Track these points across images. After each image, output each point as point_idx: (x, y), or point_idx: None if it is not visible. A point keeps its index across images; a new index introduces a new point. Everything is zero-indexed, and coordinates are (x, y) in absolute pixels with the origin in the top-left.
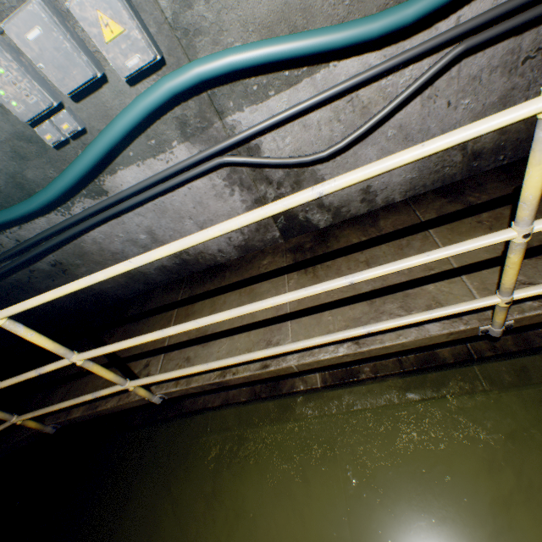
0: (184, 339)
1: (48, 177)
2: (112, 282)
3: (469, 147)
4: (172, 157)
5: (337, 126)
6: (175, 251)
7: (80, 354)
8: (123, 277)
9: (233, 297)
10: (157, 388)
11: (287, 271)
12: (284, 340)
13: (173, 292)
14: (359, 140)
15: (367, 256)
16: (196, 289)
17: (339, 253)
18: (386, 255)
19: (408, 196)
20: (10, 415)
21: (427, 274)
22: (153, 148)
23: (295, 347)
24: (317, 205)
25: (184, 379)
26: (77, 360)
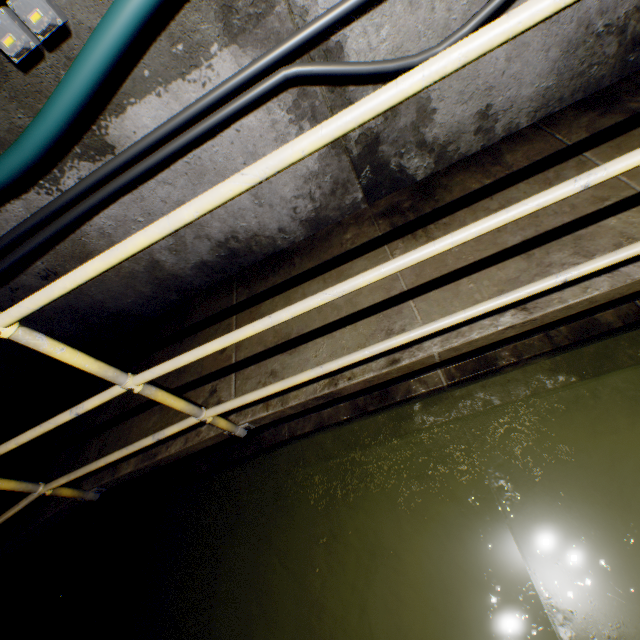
0: (258, 350)
1: (16, 126)
2: (132, 294)
3: (630, 29)
4: (210, 74)
5: (457, 1)
6: (329, 140)
7: (136, 376)
8: (147, 285)
9: (315, 287)
10: (238, 417)
11: (386, 241)
12: (410, 324)
13: (222, 297)
14: (485, 25)
15: (501, 201)
16: (256, 286)
17: (456, 206)
18: (529, 195)
19: (537, 118)
20: (34, 485)
21: (600, 207)
22: (181, 60)
23: (453, 321)
24: (416, 144)
25: (275, 399)
26: (134, 385)
